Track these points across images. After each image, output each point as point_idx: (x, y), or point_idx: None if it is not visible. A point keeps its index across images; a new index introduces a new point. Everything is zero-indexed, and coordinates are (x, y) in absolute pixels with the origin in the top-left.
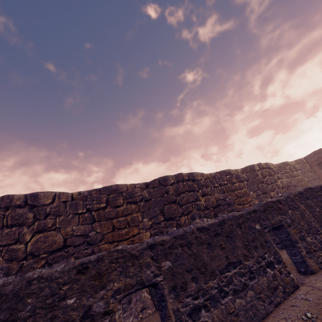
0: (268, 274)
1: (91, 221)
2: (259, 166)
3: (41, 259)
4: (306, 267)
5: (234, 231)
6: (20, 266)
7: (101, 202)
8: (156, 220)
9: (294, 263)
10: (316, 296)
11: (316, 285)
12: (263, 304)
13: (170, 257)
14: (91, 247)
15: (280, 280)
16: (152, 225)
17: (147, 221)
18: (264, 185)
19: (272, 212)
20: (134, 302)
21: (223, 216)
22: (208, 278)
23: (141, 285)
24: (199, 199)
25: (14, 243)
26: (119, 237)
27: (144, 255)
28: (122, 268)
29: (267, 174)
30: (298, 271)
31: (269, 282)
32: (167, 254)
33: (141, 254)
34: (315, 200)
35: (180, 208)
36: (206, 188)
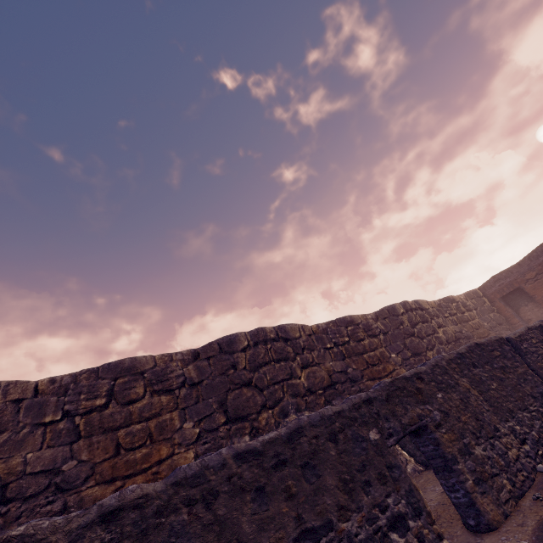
0: None
1: (72, 437)
2: (405, 306)
3: None
4: (478, 517)
5: (320, 450)
6: None
7: (97, 394)
8: (209, 424)
9: (455, 508)
10: None
11: None
12: None
13: (155, 539)
14: (63, 496)
15: None
16: (201, 435)
17: (190, 428)
18: (415, 340)
19: (404, 399)
20: None
21: (300, 418)
22: None
23: None
24: (296, 374)
25: None
26: (128, 468)
27: (84, 542)
28: None
29: (419, 320)
30: (465, 524)
31: None
32: (149, 530)
33: (74, 542)
34: (488, 367)
35: (259, 394)
36: (310, 352)
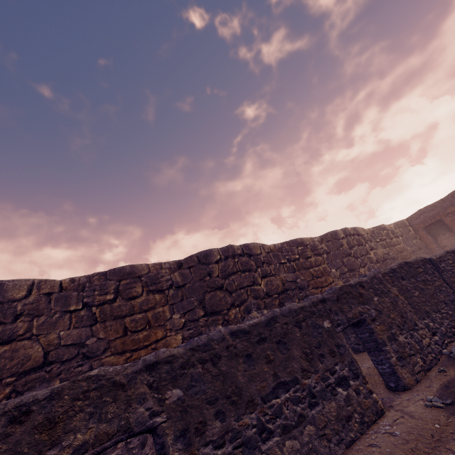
0: (339, 397)
1: (91, 321)
2: (345, 232)
3: (4, 386)
4: (397, 381)
5: (289, 333)
6: None
7: (107, 292)
8: (192, 316)
9: (380, 375)
10: (405, 428)
11: (408, 408)
12: (329, 445)
13: (182, 382)
14: (89, 362)
15: (356, 404)
16: (186, 324)
17: (178, 318)
18: (351, 259)
19: (349, 300)
20: (150, 444)
21: (274, 310)
22: (242, 411)
23: (126, 433)
24: (257, 282)
25: None
26: (134, 345)
27: (137, 382)
28: (93, 408)
29: (355, 244)
30: (387, 386)
31: (340, 409)
32: (177, 377)
33: (131, 381)
34: (413, 280)
35: (229, 296)
36: (268, 266)
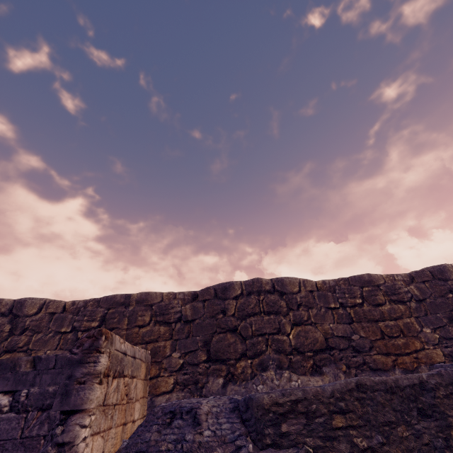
0: None
1: (348, 320)
2: None
3: (307, 357)
4: None
5: None
6: (289, 361)
7: (354, 296)
8: (445, 333)
9: None
10: None
11: None
12: None
13: None
14: (360, 355)
15: None
16: (440, 340)
17: (430, 332)
18: None
19: None
20: None
21: None
22: None
23: None
24: None
25: (276, 333)
26: (396, 349)
27: None
28: None
29: None
30: None
31: None
32: None
33: None
34: None
35: None
36: None
